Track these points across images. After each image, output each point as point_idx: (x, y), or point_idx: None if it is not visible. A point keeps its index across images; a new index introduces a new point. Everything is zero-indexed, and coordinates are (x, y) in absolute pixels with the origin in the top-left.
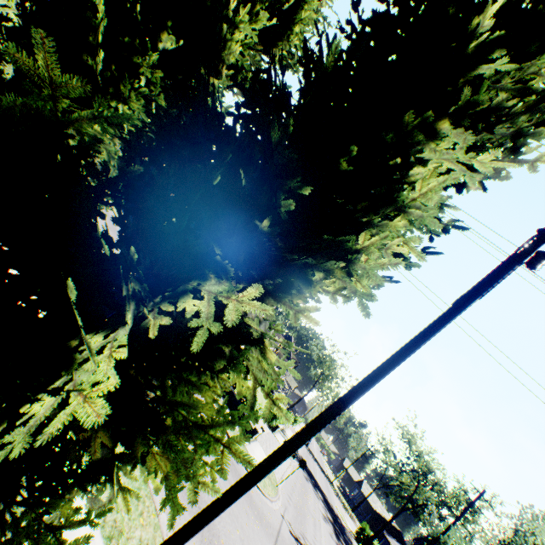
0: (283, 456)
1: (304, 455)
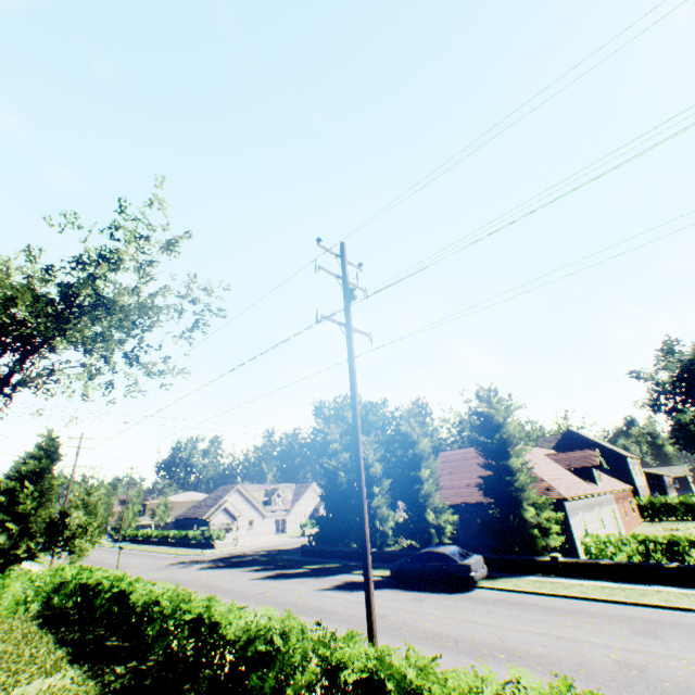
0: None
1: None
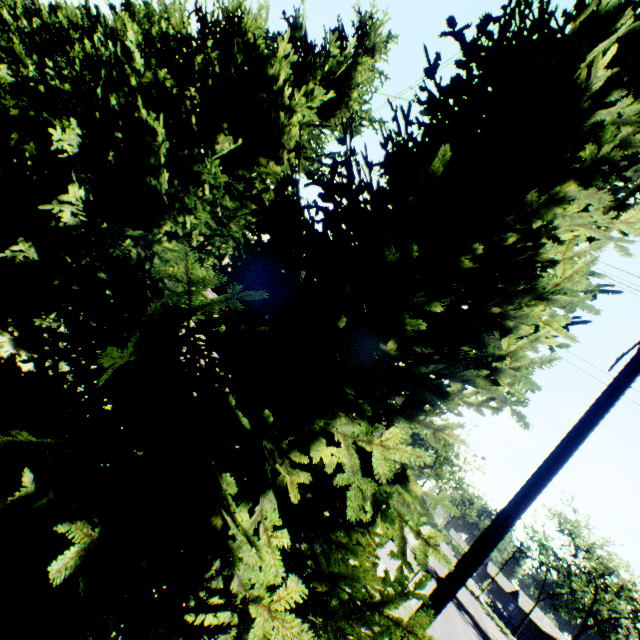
0: (442, 600)
1: (435, 565)
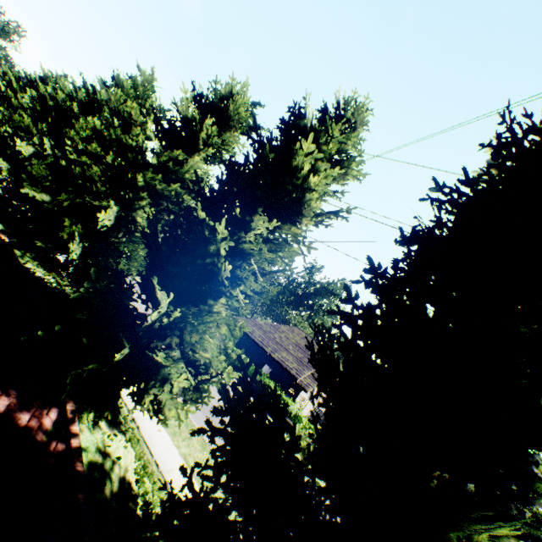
0: None
1: None
